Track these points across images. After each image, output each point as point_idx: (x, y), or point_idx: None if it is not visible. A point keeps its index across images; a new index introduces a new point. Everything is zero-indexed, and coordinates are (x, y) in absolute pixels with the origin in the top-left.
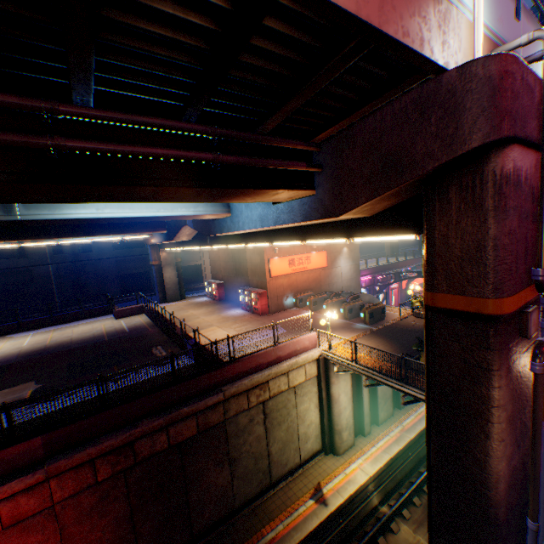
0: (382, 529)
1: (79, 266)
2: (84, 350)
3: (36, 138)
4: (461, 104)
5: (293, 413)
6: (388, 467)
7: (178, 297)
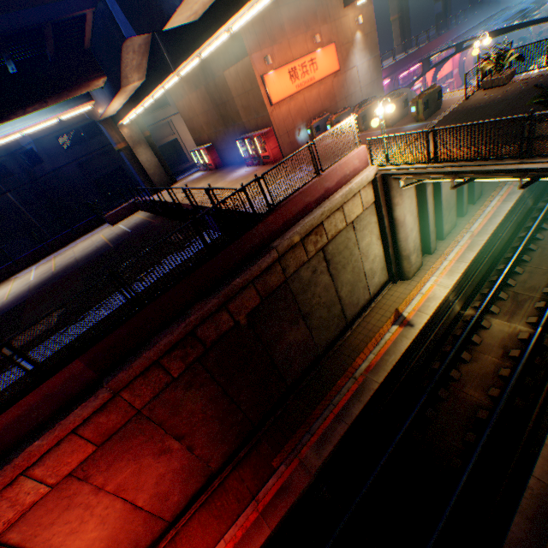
0: (473, 330)
1: (41, 186)
2: (93, 264)
3: None
4: None
5: (356, 253)
6: (465, 275)
7: (168, 182)
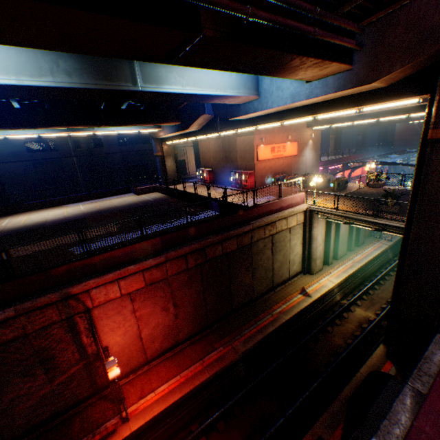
0: (344, 310)
1: (93, 159)
2: (131, 210)
3: (244, 8)
4: None
5: (287, 246)
6: (346, 281)
7: (177, 182)
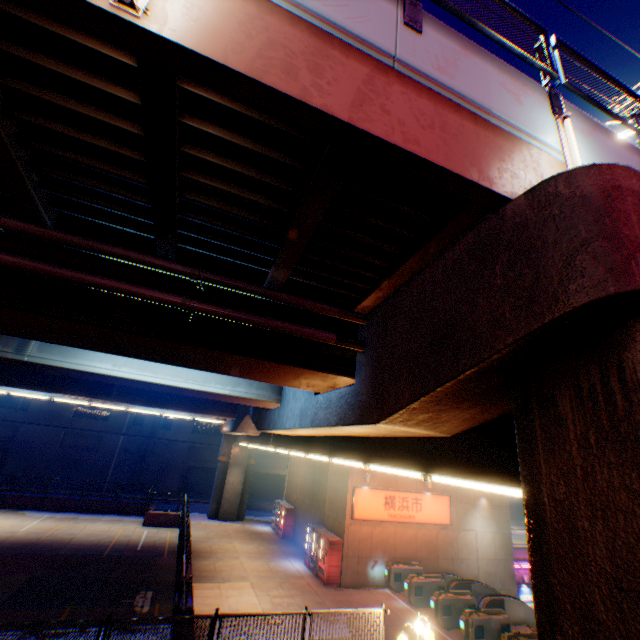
0: None
1: (151, 442)
2: (66, 561)
3: None
4: (540, 237)
5: None
6: None
7: (235, 514)
